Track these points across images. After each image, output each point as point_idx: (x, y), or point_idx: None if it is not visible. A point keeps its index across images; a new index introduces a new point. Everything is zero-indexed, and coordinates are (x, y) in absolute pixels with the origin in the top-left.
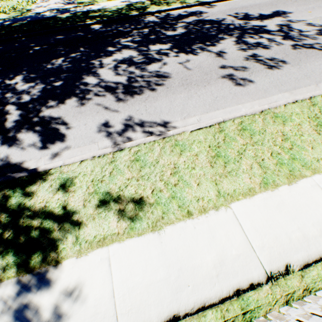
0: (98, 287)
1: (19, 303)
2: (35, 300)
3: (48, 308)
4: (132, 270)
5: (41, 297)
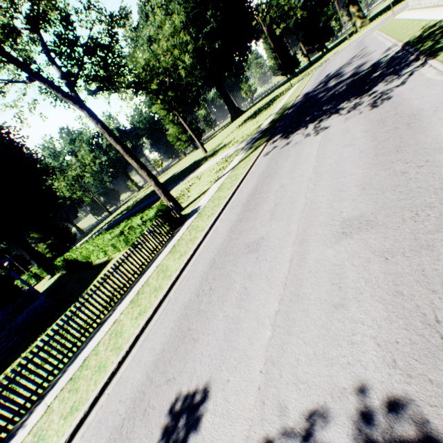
0: None
1: None
2: None
3: None
4: None
5: None
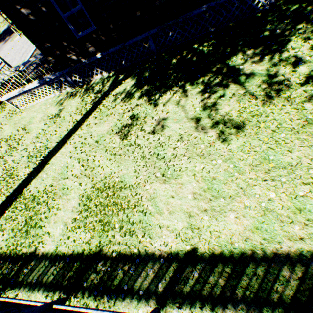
0: None
1: None
2: None
3: None
4: None
5: None
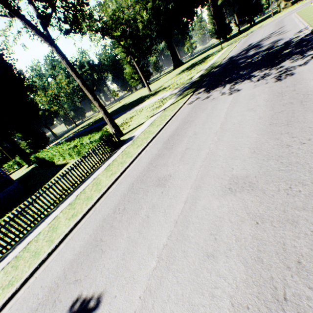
0: None
1: None
2: None
3: None
4: None
5: None
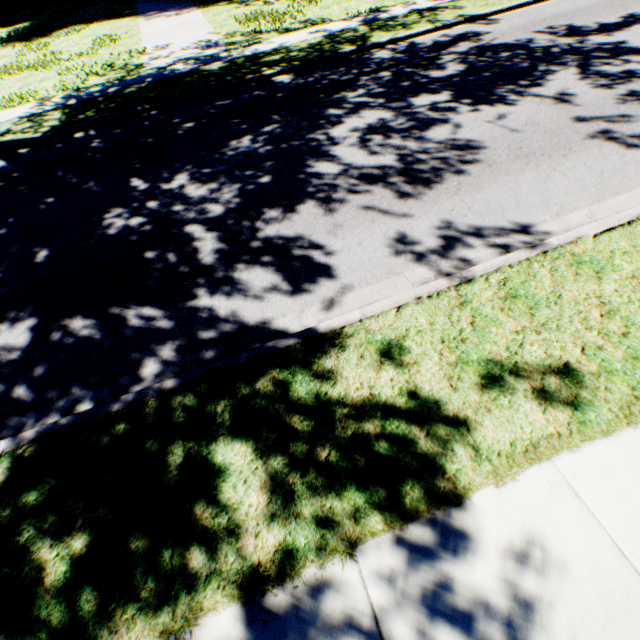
0: (578, 539)
1: (423, 581)
2: (456, 574)
3: (492, 587)
4: (632, 503)
5: (464, 568)
